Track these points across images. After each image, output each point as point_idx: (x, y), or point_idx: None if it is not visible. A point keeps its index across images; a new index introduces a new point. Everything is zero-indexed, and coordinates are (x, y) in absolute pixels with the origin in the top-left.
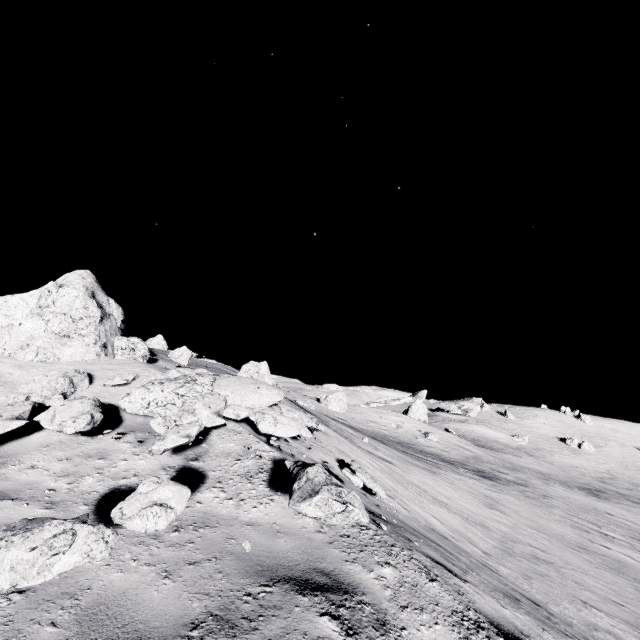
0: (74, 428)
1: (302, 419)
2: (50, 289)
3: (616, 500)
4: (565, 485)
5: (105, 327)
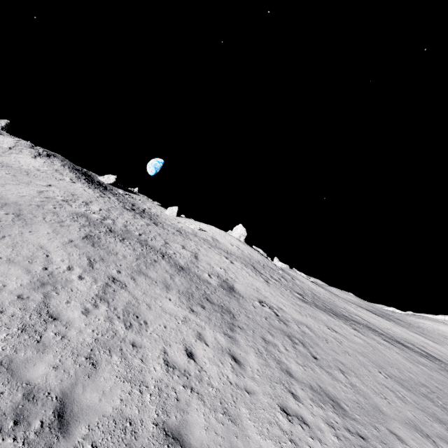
0: None
1: None
2: None
3: (366, 332)
4: (296, 292)
5: None
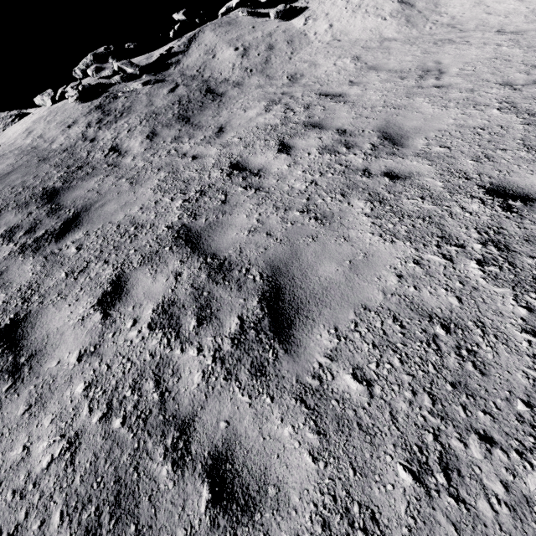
0: None
1: None
2: None
3: None
4: None
5: None
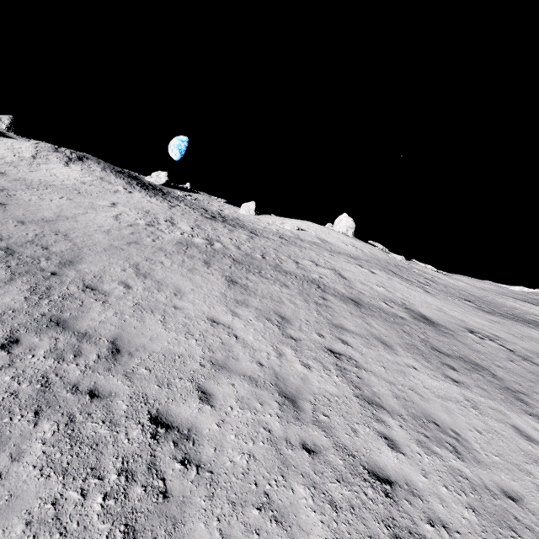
0: None
1: None
2: None
3: None
4: (462, 298)
5: None
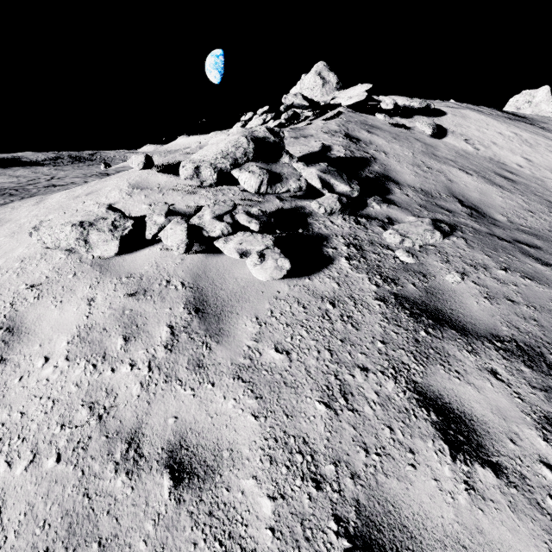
0: (283, 117)
1: (393, 100)
2: (302, 79)
3: None
4: None
5: (326, 89)
